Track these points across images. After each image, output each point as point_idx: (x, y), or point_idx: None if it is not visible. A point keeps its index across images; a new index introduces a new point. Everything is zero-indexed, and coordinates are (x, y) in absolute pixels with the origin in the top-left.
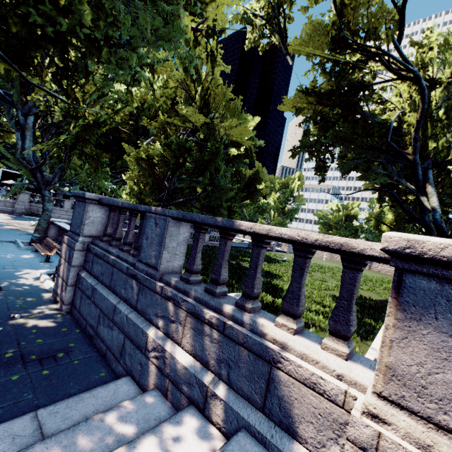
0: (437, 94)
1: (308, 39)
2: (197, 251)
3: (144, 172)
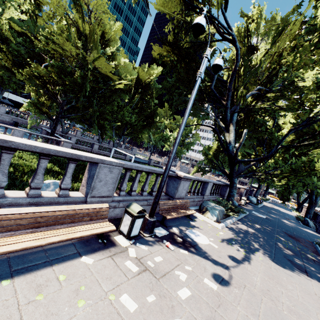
0: (258, 59)
1: None
2: None
3: (35, 86)
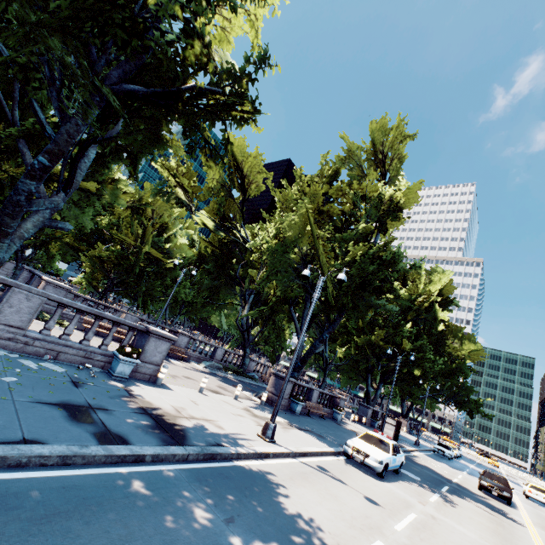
0: None
1: (212, 210)
2: (39, 286)
3: (94, 265)
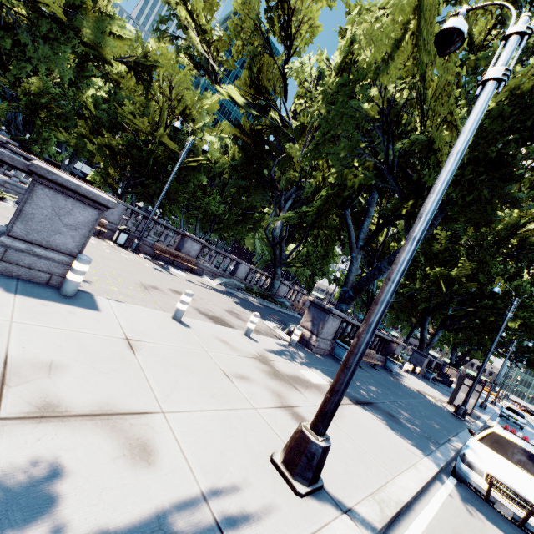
0: None
1: (243, 84)
2: None
3: (104, 156)
